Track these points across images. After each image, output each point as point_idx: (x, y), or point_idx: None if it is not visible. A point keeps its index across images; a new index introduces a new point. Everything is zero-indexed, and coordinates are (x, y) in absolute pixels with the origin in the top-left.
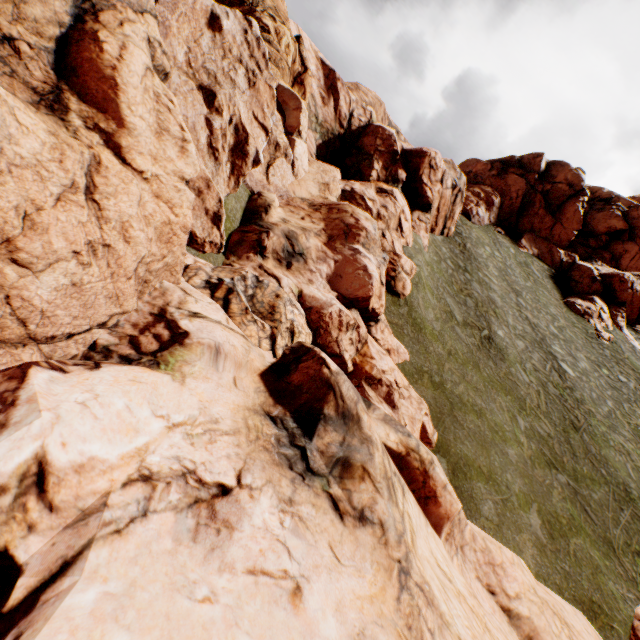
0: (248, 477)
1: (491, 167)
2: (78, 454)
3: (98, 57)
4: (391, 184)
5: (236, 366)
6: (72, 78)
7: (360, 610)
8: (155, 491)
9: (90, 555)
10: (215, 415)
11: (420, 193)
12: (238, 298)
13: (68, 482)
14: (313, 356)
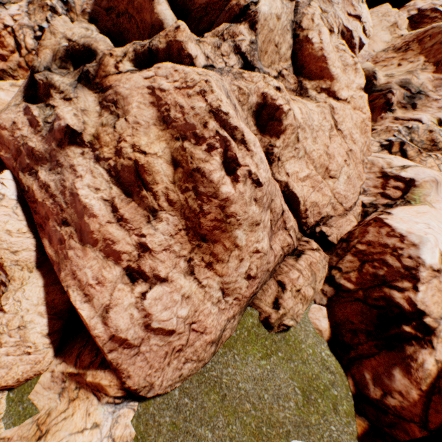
0: None
1: None
2: None
3: (311, 50)
4: None
5: None
6: (302, 72)
7: None
8: None
9: None
10: None
11: None
12: (409, 146)
13: None
14: None
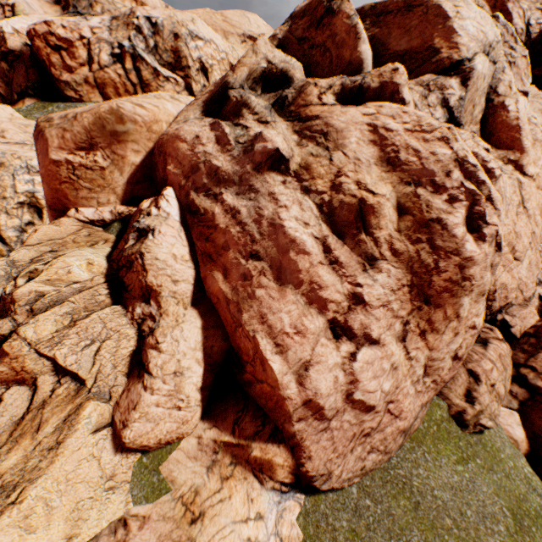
0: None
1: None
2: None
3: (505, 117)
4: None
5: None
6: (489, 138)
7: None
8: None
9: None
10: None
11: None
12: None
13: None
14: None
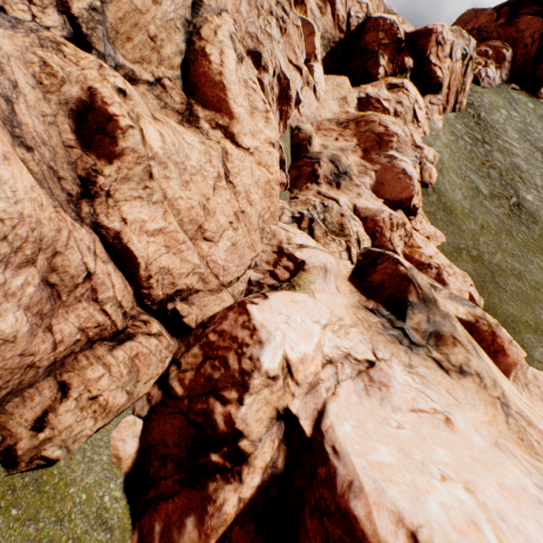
0: (379, 353)
1: (497, 15)
2: (298, 353)
3: (208, 69)
4: (399, 76)
5: (335, 277)
6: (195, 93)
7: (487, 430)
8: (337, 369)
9: (331, 407)
10: (338, 315)
11: (429, 76)
12: (318, 225)
13: (299, 369)
14: (387, 259)
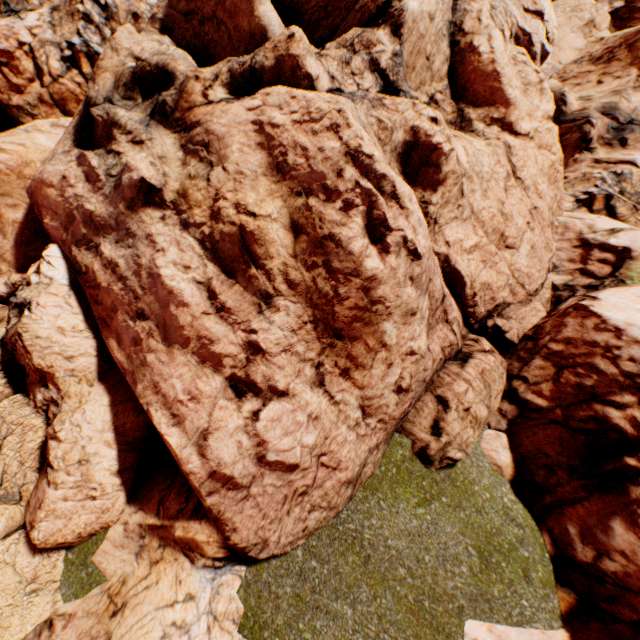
0: None
1: None
2: None
3: (477, 63)
4: None
5: None
6: (463, 96)
7: None
8: None
9: None
10: None
11: None
12: (619, 201)
13: None
14: None
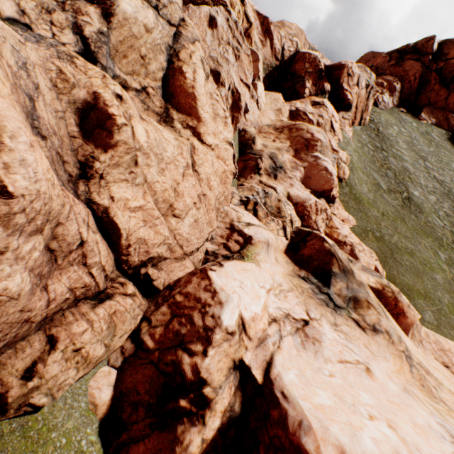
0: (311, 314)
1: (389, 58)
2: (250, 312)
3: (184, 83)
4: (320, 96)
5: (274, 250)
6: (171, 100)
7: (397, 377)
8: (280, 326)
9: (277, 358)
10: (278, 281)
11: (342, 97)
12: (261, 207)
13: (251, 326)
14: (315, 237)
